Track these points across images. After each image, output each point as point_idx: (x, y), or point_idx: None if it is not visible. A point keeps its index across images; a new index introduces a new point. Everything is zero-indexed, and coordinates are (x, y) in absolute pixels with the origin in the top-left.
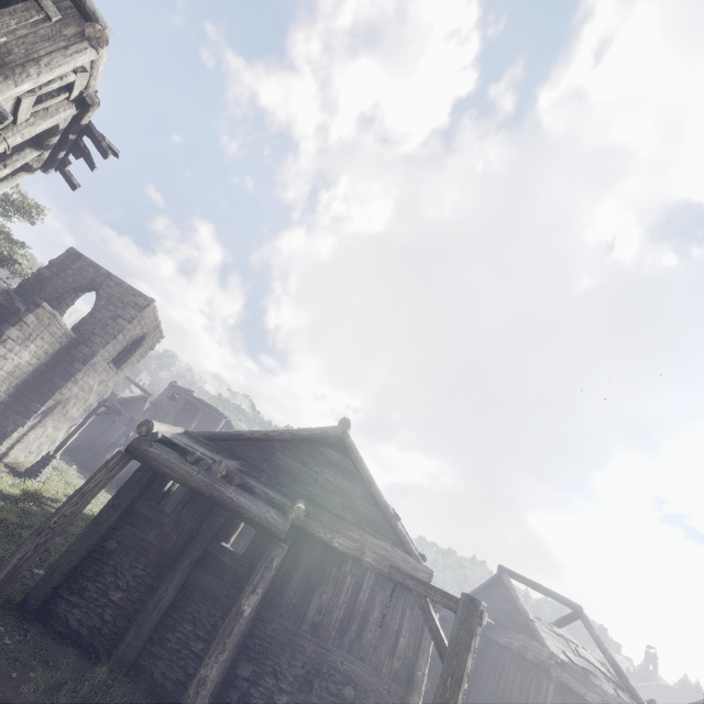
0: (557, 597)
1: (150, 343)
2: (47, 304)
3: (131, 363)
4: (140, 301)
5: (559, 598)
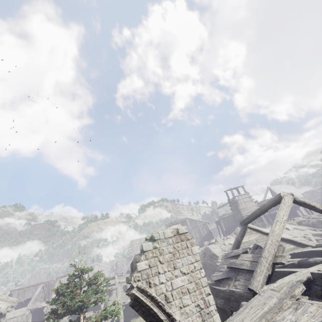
0: None
1: None
2: None
3: None
4: None
5: None
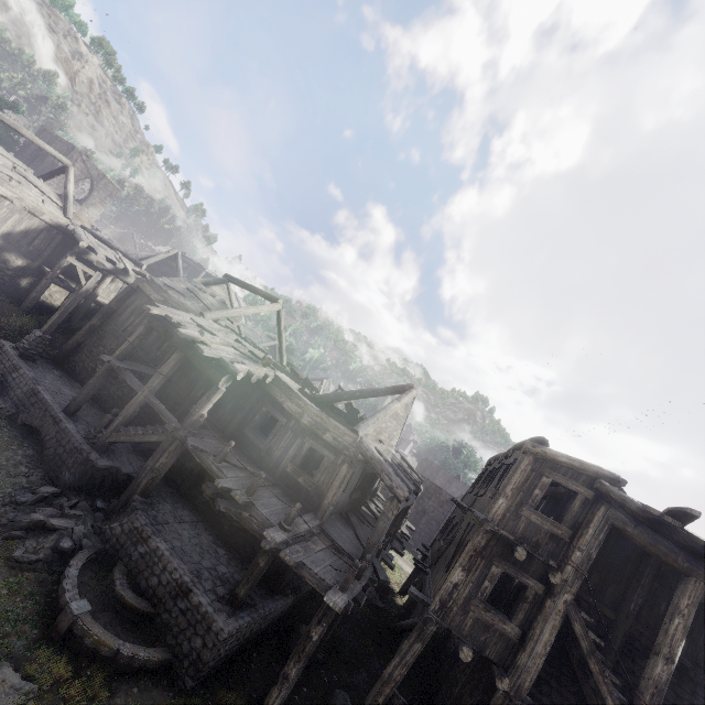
0: (260, 293)
1: (106, 192)
2: (26, 158)
3: (95, 205)
4: (69, 148)
5: (261, 293)
